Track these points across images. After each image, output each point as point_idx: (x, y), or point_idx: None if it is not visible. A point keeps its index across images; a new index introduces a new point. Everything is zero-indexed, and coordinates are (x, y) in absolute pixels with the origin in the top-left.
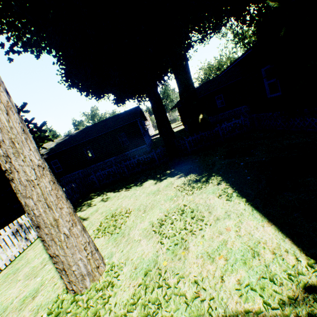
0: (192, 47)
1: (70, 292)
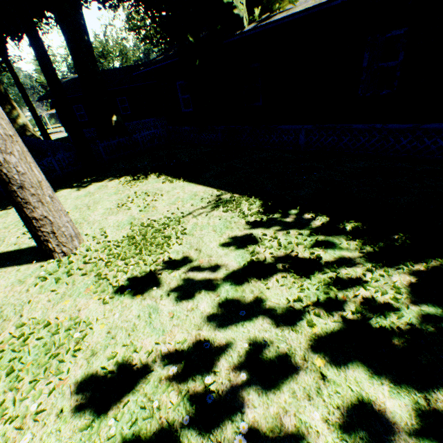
0: None
1: (58, 256)
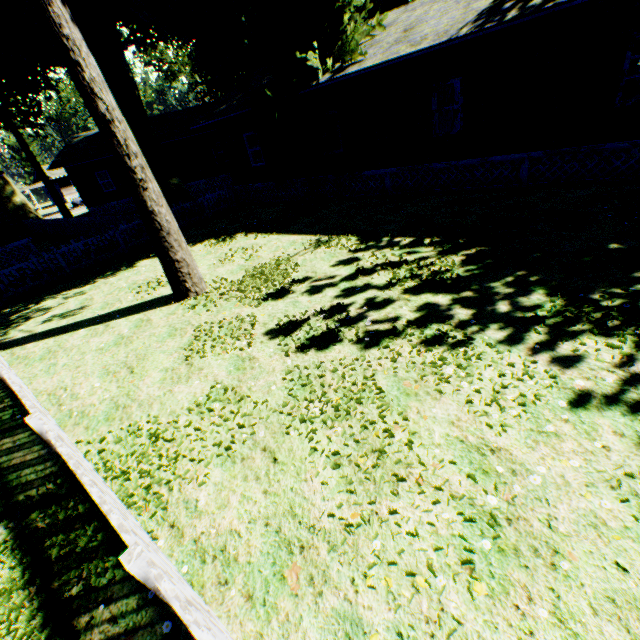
0: None
1: (193, 295)
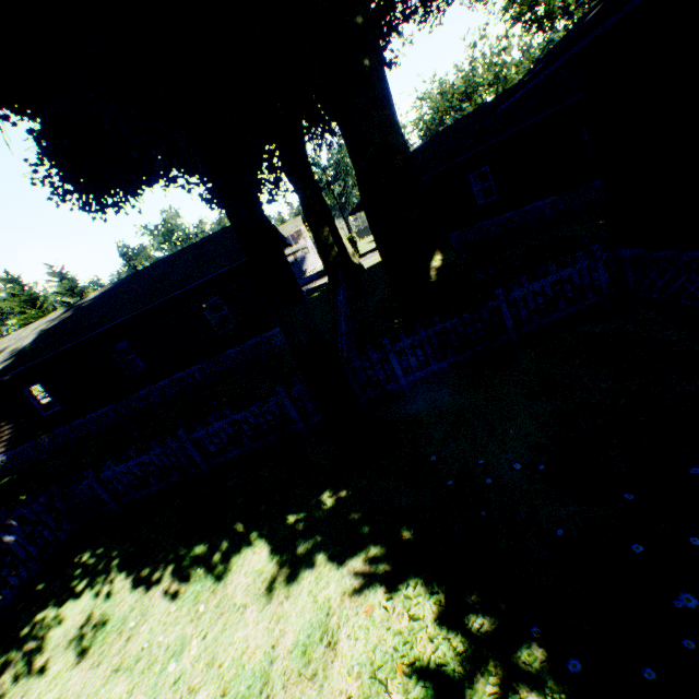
0: (397, 25)
1: None
